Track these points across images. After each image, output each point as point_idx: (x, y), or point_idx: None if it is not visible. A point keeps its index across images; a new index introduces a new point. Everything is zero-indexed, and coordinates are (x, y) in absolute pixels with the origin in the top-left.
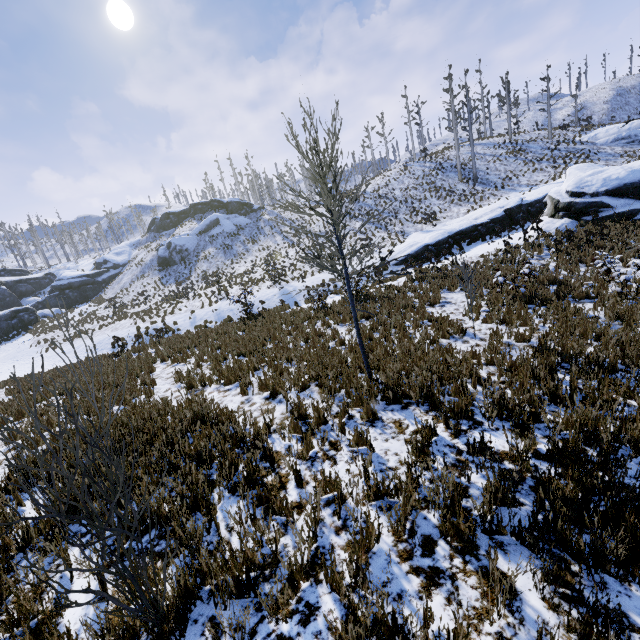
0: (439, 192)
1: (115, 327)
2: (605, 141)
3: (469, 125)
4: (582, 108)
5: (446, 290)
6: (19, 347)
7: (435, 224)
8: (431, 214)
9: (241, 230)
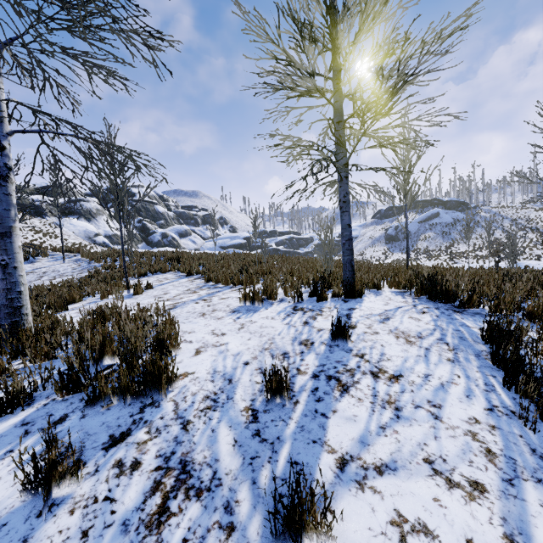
0: None
1: None
2: None
3: None
4: None
5: None
6: None
7: None
8: None
9: (458, 222)
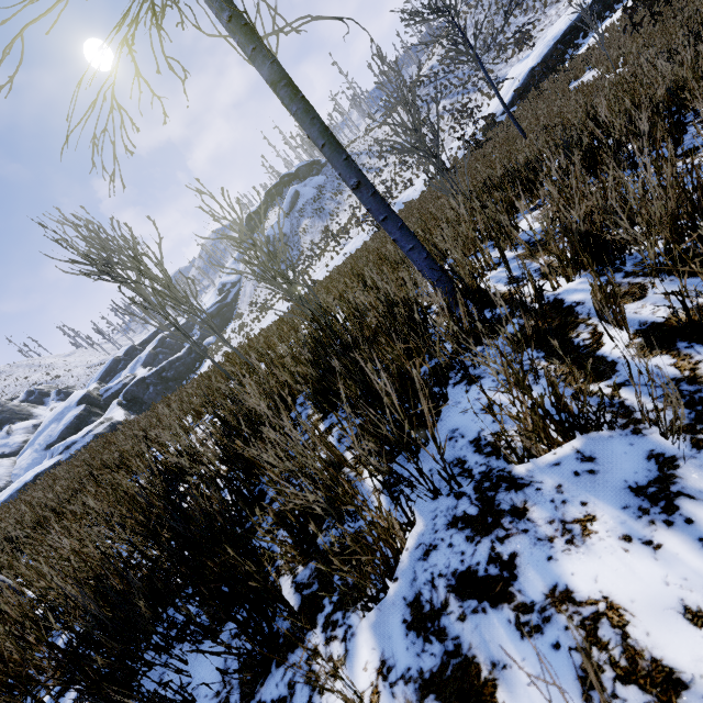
0: (523, 4)
1: (271, 313)
2: None
3: None
4: None
5: (573, 82)
6: (210, 366)
7: (533, 44)
8: (523, 35)
9: (322, 189)
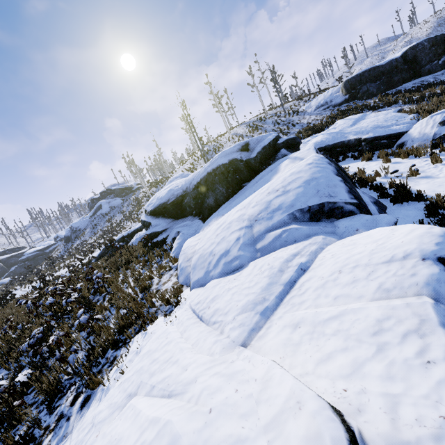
0: None
1: None
2: (311, 110)
3: (193, 126)
4: (352, 64)
5: None
6: None
7: None
8: None
9: (112, 211)
